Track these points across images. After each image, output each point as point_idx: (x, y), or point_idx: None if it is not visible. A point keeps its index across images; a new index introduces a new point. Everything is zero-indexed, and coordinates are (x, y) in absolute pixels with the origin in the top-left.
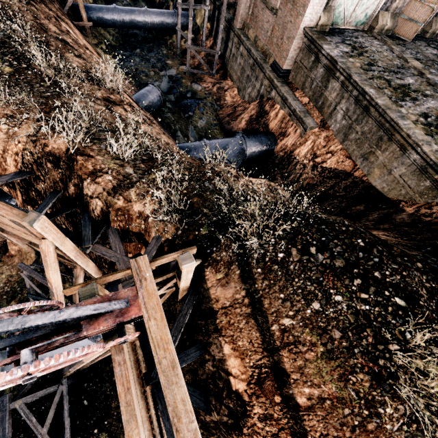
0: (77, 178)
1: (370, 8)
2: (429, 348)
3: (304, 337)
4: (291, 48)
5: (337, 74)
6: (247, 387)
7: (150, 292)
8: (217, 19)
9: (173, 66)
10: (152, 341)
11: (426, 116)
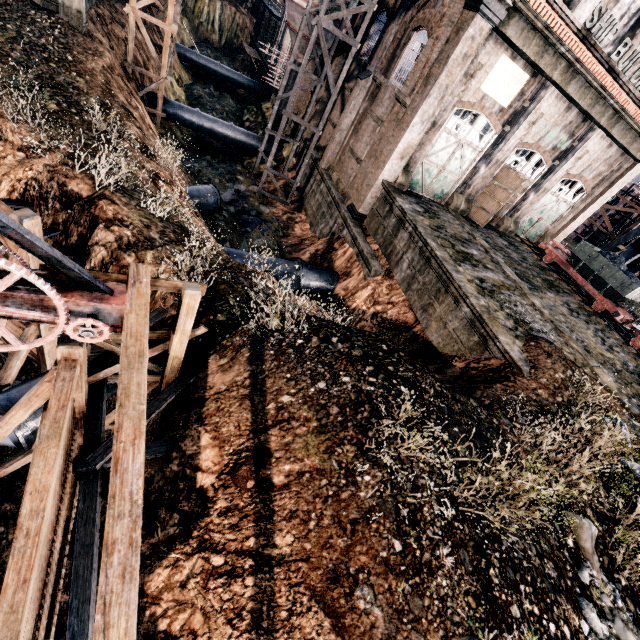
0: (88, 219)
1: (446, 187)
2: (421, 427)
3: (301, 413)
4: (369, 195)
5: (407, 225)
6: (217, 478)
7: (141, 293)
8: (304, 156)
9: (244, 183)
10: (126, 329)
11: (482, 280)
